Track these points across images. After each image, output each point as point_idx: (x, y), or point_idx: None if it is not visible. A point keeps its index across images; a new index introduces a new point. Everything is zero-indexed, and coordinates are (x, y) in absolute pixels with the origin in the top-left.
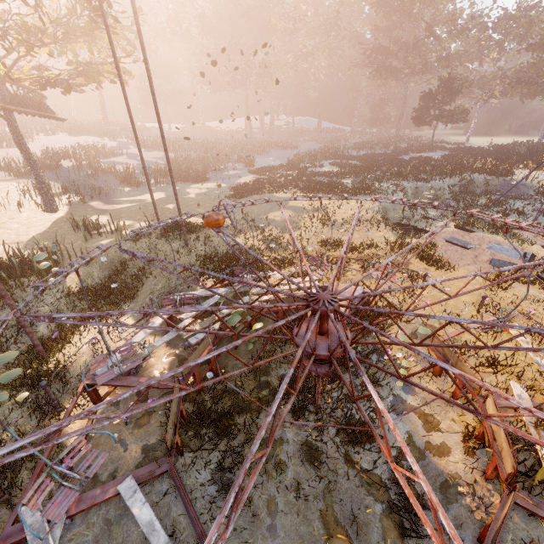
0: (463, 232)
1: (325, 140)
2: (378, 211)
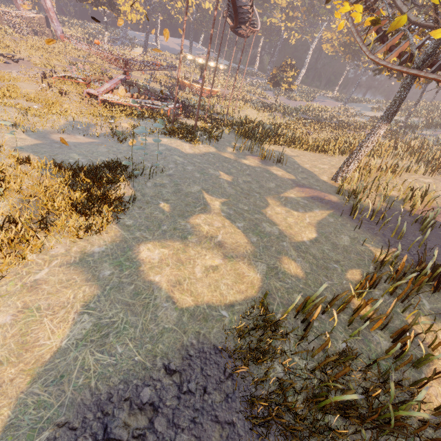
0: None
1: None
2: None
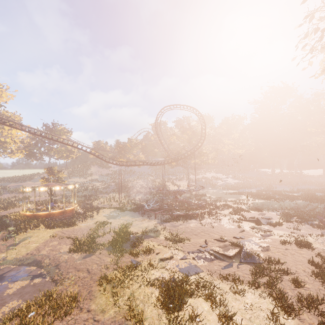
0: (274, 214)
1: None
2: (252, 202)
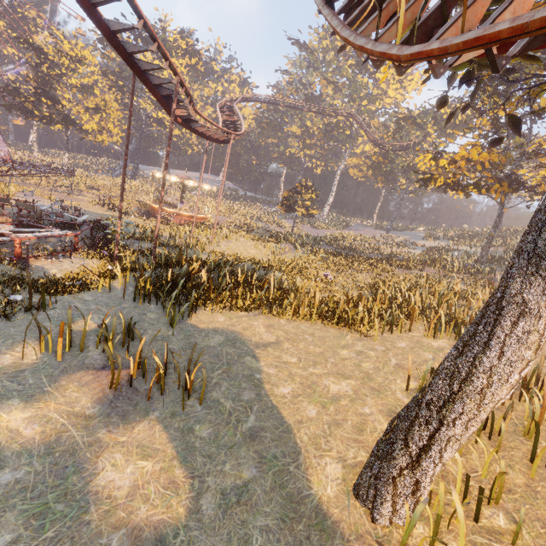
0: None
1: None
2: None
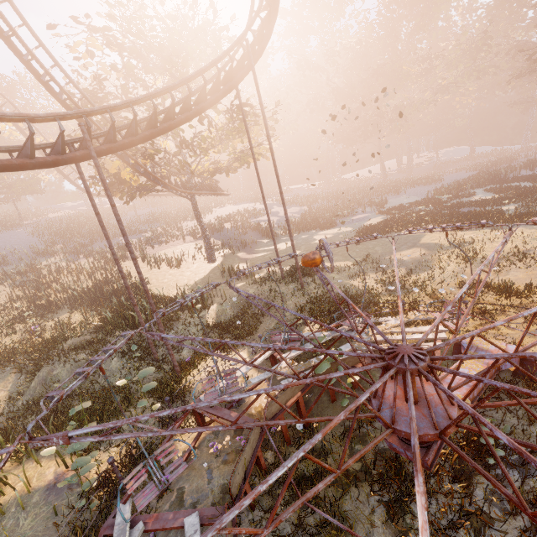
0: None
1: (480, 166)
2: None
